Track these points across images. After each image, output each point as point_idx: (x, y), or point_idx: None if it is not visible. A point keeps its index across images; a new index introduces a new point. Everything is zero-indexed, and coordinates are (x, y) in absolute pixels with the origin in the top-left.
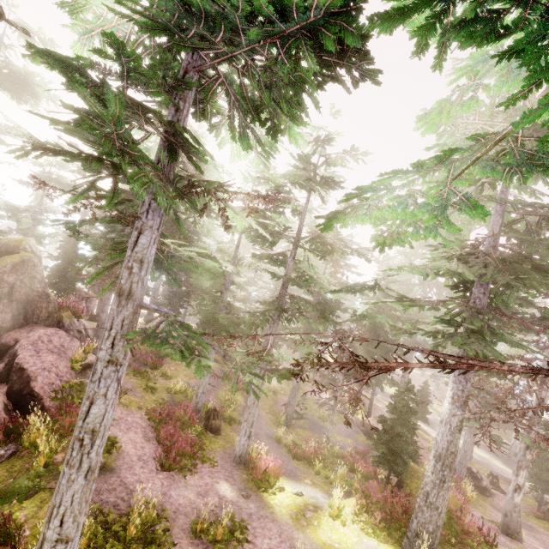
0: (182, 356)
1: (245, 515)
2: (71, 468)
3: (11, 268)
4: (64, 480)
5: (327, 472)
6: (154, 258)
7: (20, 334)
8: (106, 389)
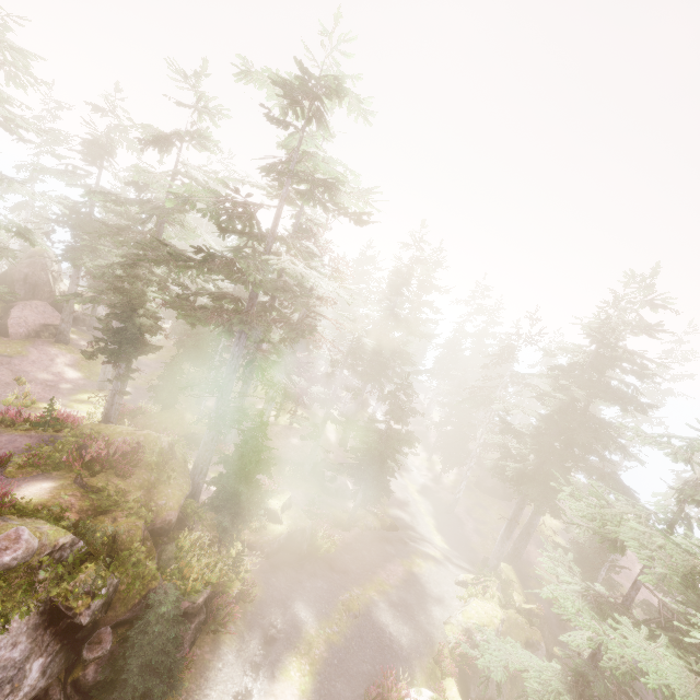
0: None
1: (56, 391)
2: None
3: (27, 265)
4: None
5: (144, 406)
6: None
7: (25, 302)
8: None
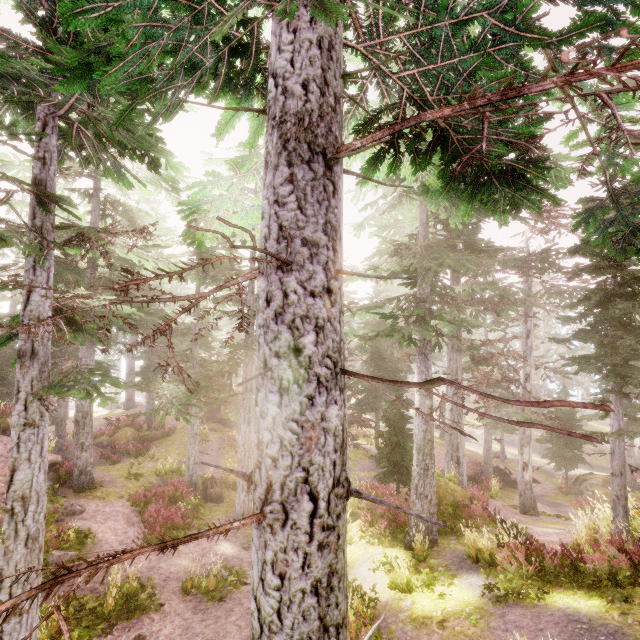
0: (87, 395)
1: (246, 563)
2: (7, 540)
3: None
4: (2, 554)
5: None
6: (68, 318)
7: None
8: (28, 453)
